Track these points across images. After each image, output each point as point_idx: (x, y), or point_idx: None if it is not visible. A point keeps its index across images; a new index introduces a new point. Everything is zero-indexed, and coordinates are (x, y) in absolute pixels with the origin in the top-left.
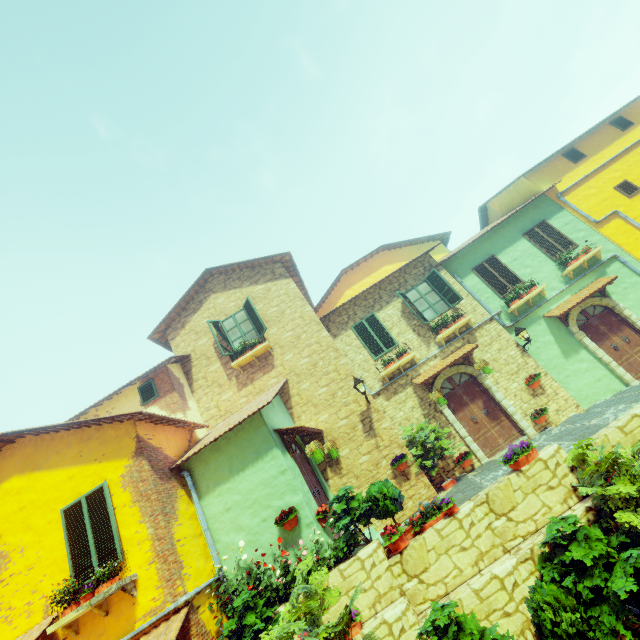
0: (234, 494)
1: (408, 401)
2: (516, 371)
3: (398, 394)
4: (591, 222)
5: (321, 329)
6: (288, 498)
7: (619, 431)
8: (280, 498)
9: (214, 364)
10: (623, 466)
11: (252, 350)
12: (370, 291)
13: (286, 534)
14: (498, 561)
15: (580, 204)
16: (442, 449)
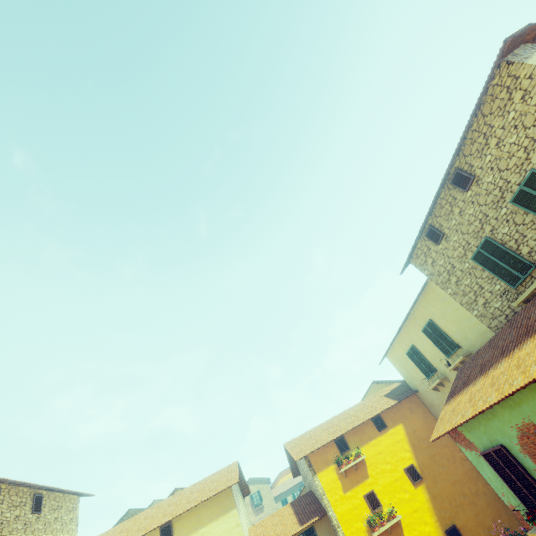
0: None
1: None
2: None
3: None
4: None
5: (274, 502)
6: None
7: None
8: None
9: (250, 507)
10: None
11: (260, 506)
12: (286, 490)
13: None
14: None
15: None
16: None
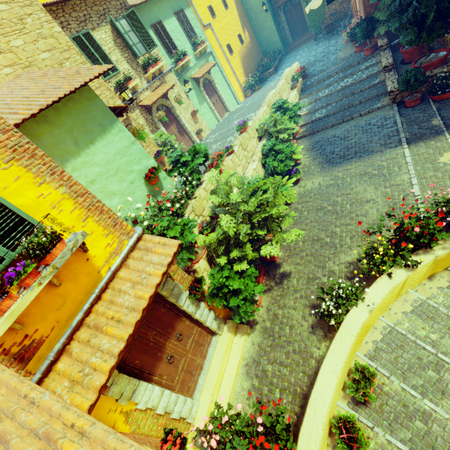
0: (93, 167)
1: (139, 120)
2: (187, 108)
3: (131, 114)
4: (202, 24)
5: (51, 21)
6: (145, 162)
7: (262, 116)
8: (139, 163)
9: None
10: (278, 120)
11: None
12: (76, 2)
13: (152, 188)
14: (249, 167)
15: (197, 8)
16: (173, 148)
